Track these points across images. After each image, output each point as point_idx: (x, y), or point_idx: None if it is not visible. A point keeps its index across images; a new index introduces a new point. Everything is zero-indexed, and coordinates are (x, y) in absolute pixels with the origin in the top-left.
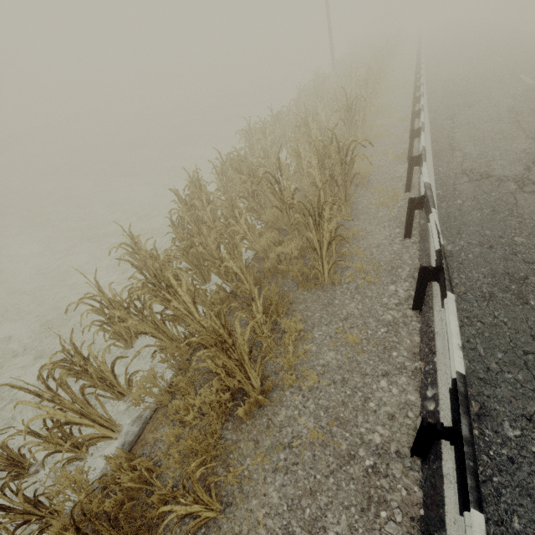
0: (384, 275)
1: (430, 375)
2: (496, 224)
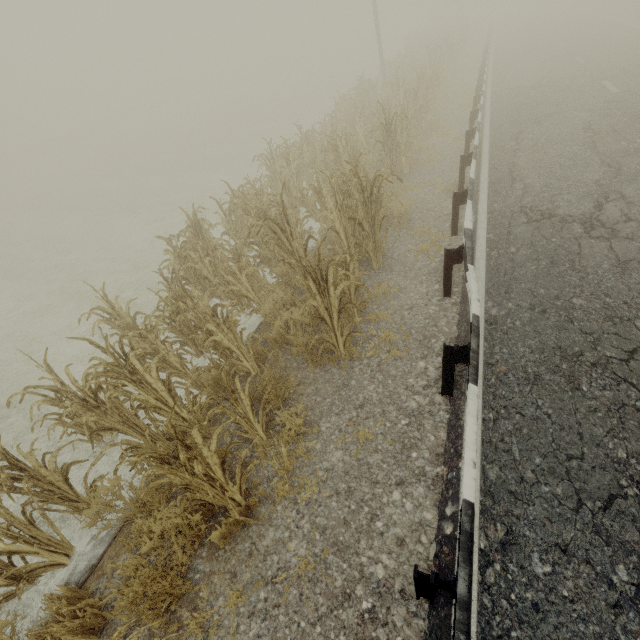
0: (413, 347)
1: (452, 486)
2: (553, 280)
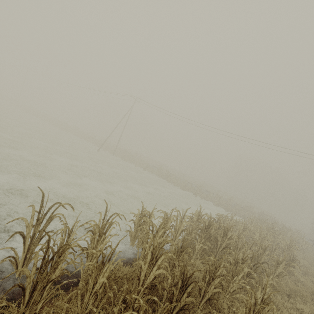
0: None
1: None
2: None
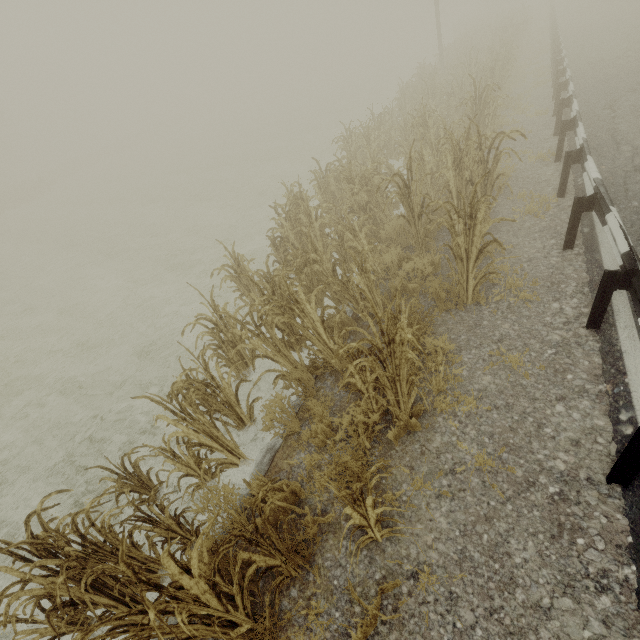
0: (542, 292)
1: (622, 398)
2: None
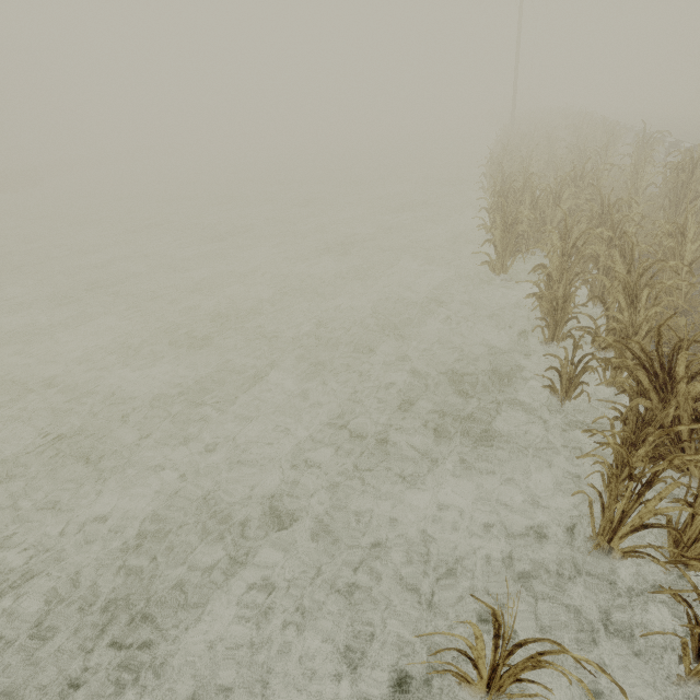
0: None
1: None
2: None
